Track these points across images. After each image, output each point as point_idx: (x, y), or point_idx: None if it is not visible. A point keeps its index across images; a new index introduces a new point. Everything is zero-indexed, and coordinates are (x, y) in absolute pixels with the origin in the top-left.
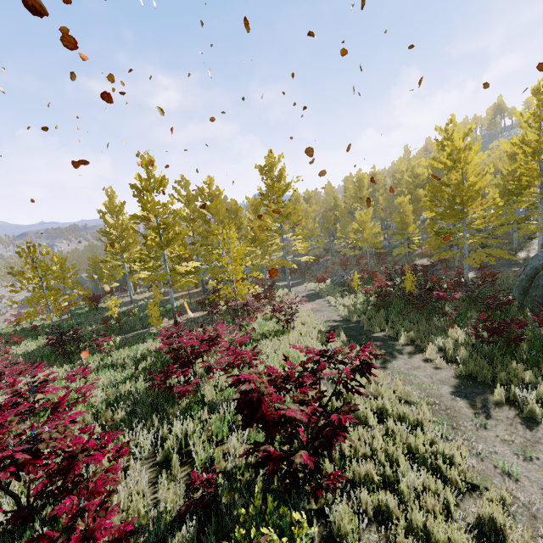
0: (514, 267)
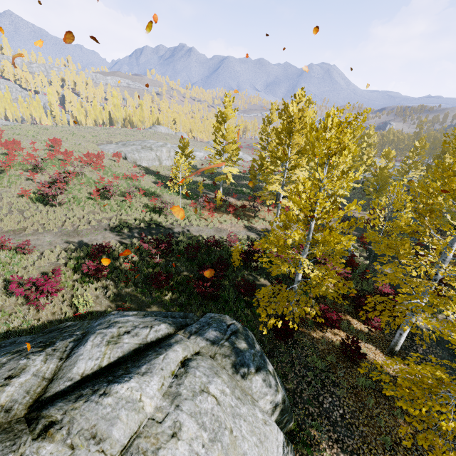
0: None
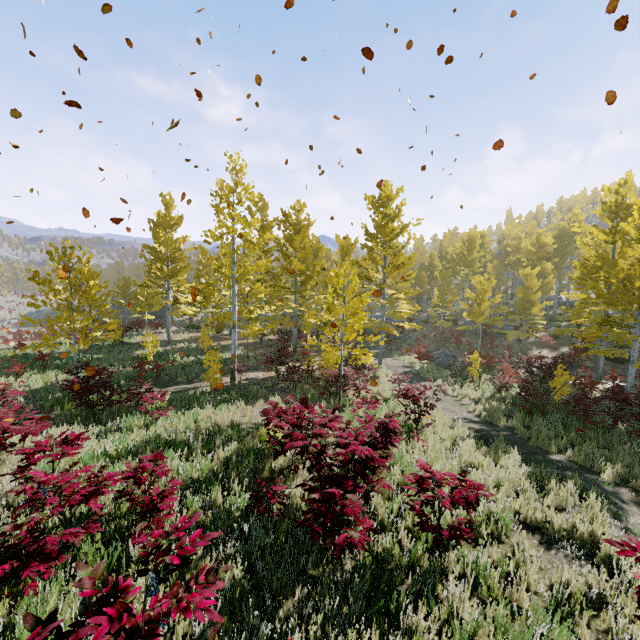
0: None
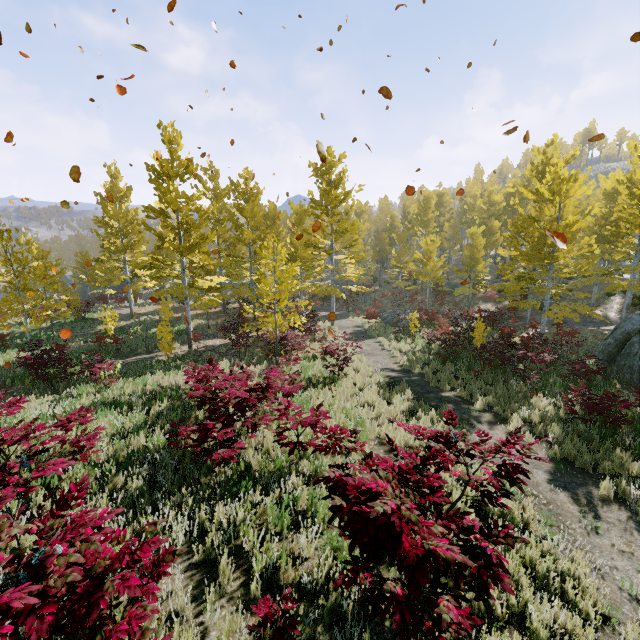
0: (590, 326)
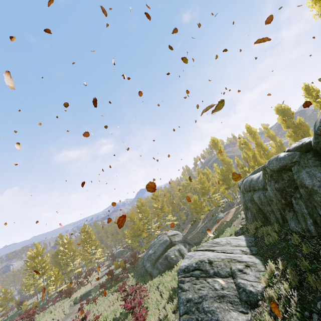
0: None
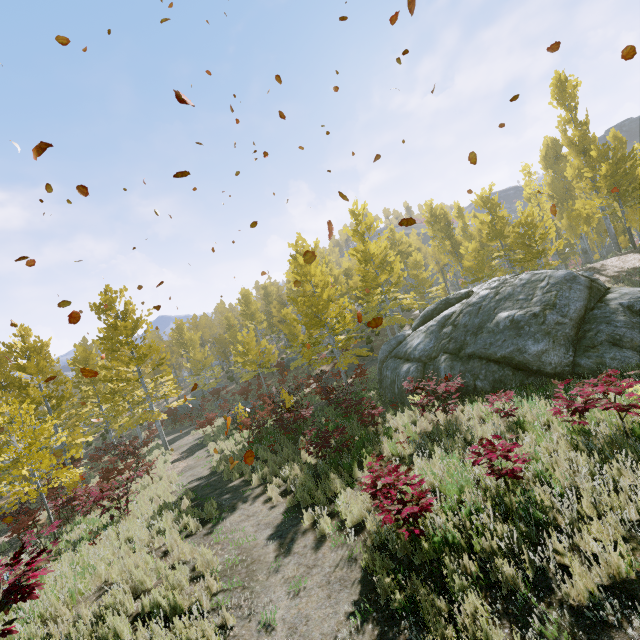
0: None
